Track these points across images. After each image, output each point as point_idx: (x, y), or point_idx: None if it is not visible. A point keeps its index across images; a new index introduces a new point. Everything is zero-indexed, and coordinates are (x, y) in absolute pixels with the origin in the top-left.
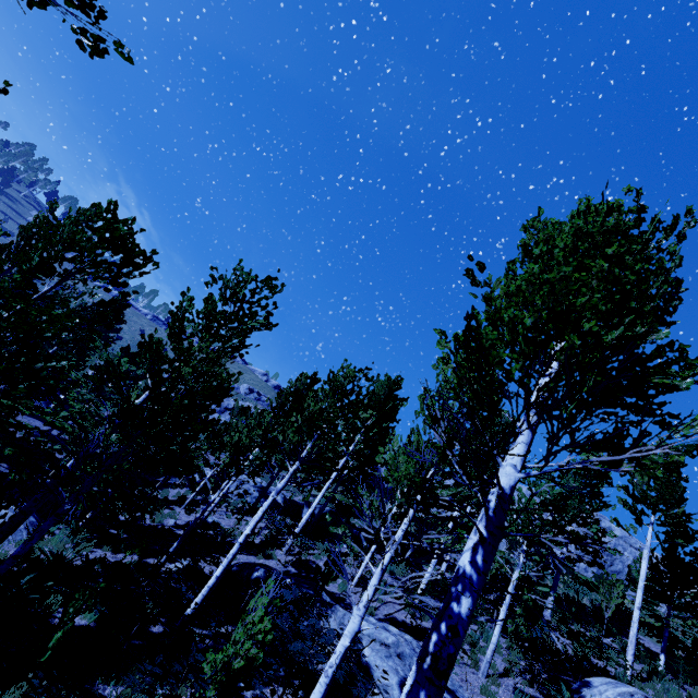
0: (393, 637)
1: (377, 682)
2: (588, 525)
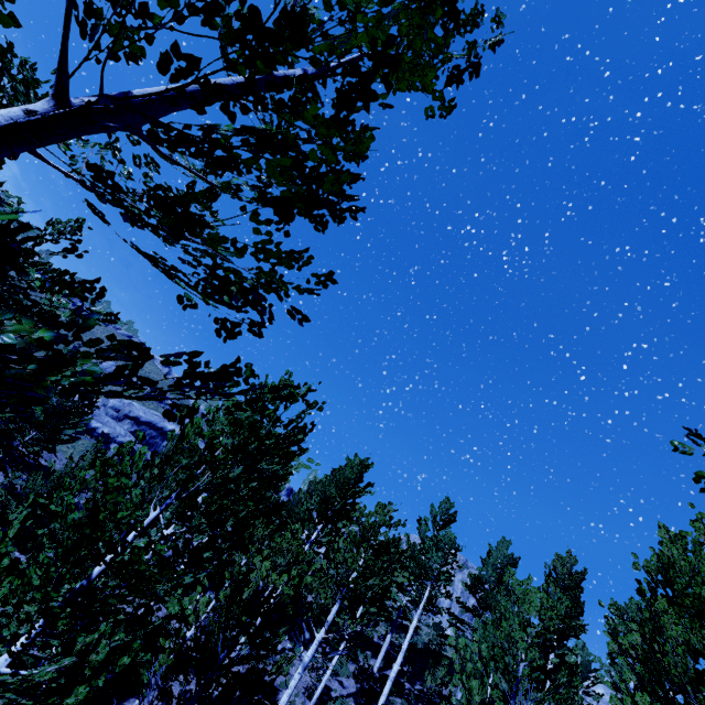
0: None
1: None
2: None
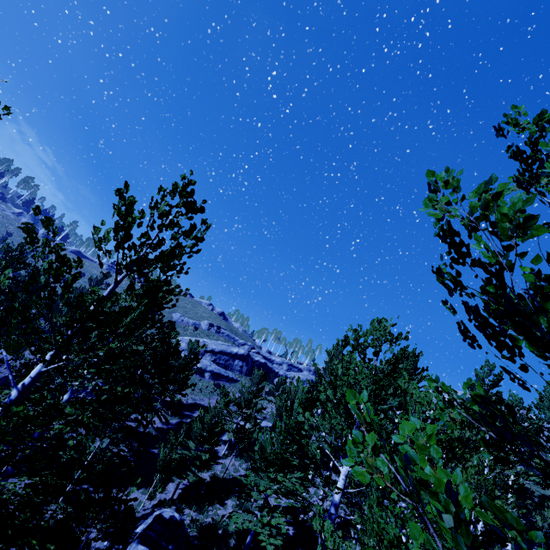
0: None
1: None
2: None
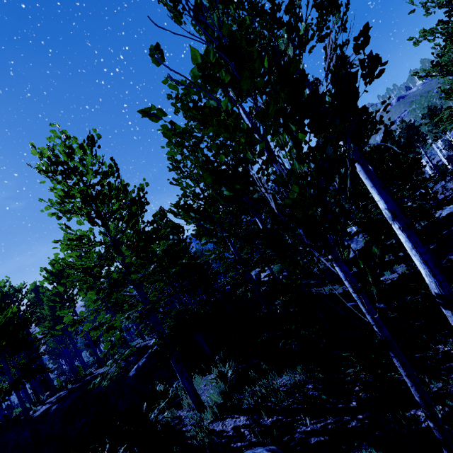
0: None
1: None
2: None
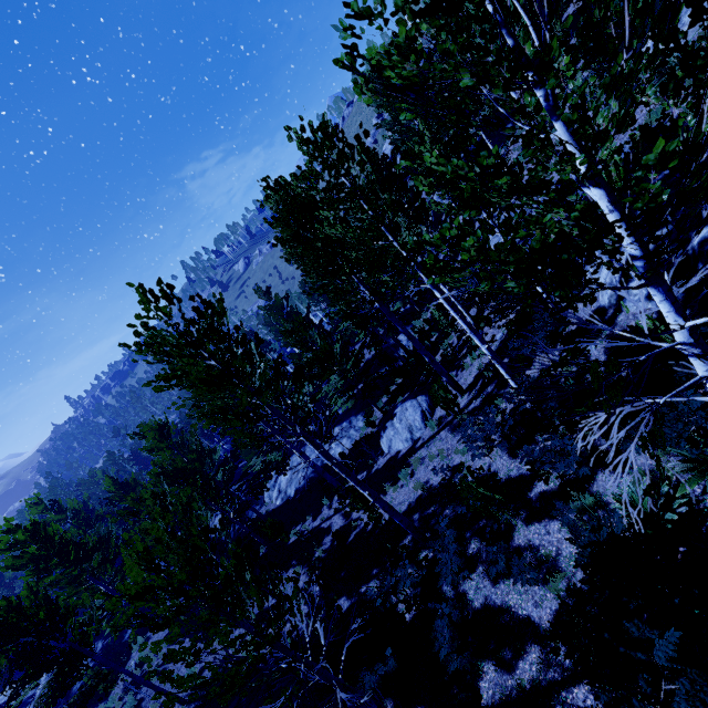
0: None
1: None
2: None
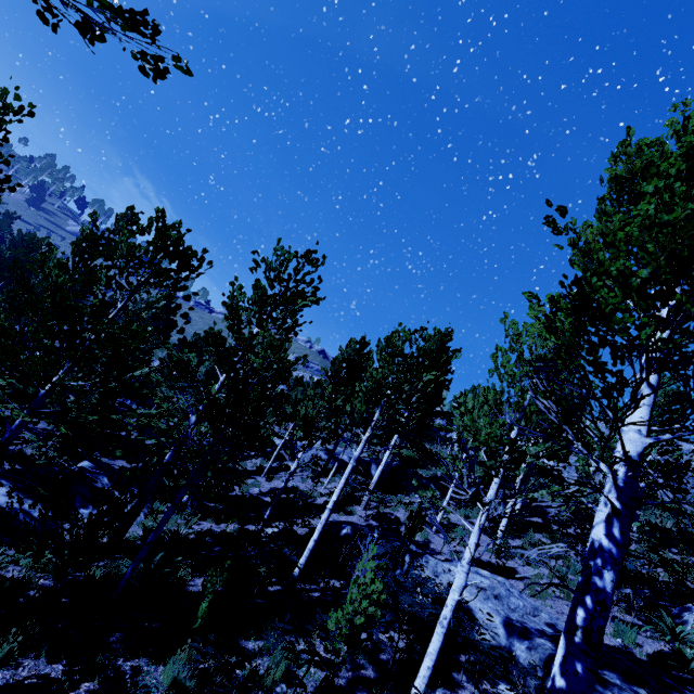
0: (487, 581)
1: (481, 622)
2: (669, 452)
